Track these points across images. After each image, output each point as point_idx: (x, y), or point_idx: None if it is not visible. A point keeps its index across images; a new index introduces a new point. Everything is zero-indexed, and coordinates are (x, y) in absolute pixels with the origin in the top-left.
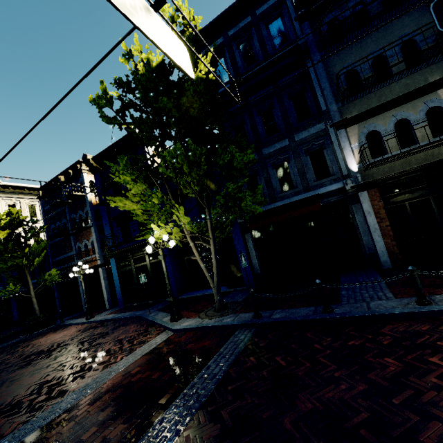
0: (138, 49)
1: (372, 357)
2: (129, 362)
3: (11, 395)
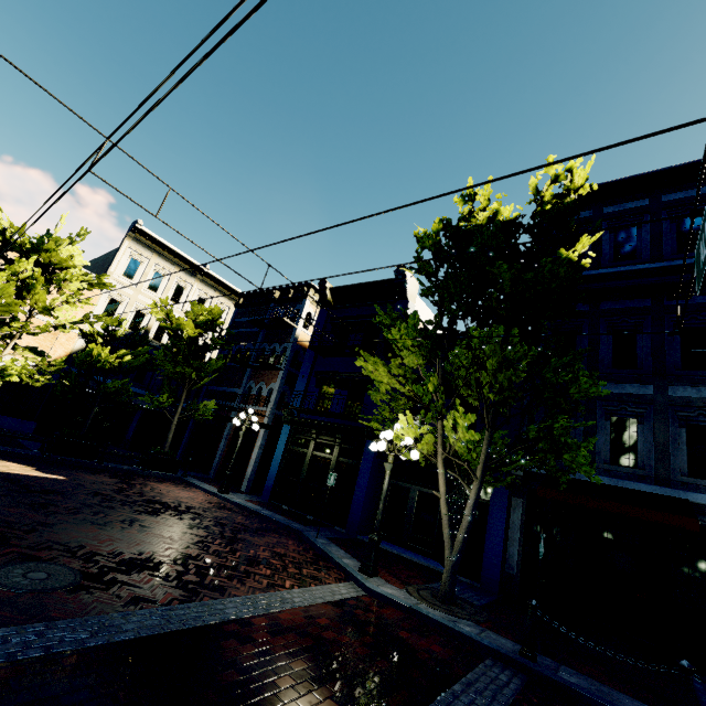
0: (486, 195)
1: None
2: (308, 600)
3: (148, 547)
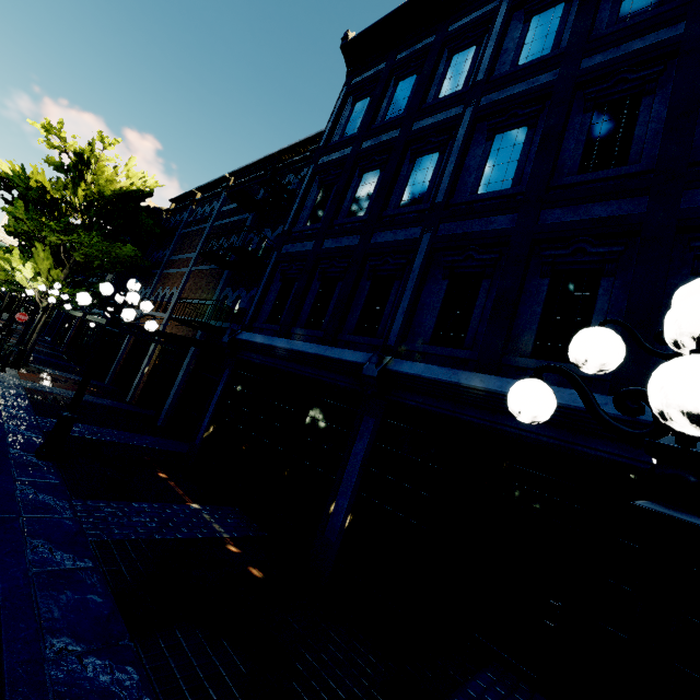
0: None
1: None
2: None
3: None
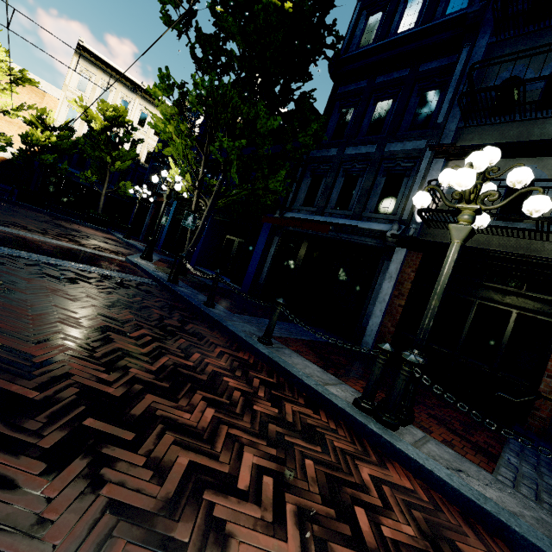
0: None
1: (131, 312)
2: (63, 244)
3: None
